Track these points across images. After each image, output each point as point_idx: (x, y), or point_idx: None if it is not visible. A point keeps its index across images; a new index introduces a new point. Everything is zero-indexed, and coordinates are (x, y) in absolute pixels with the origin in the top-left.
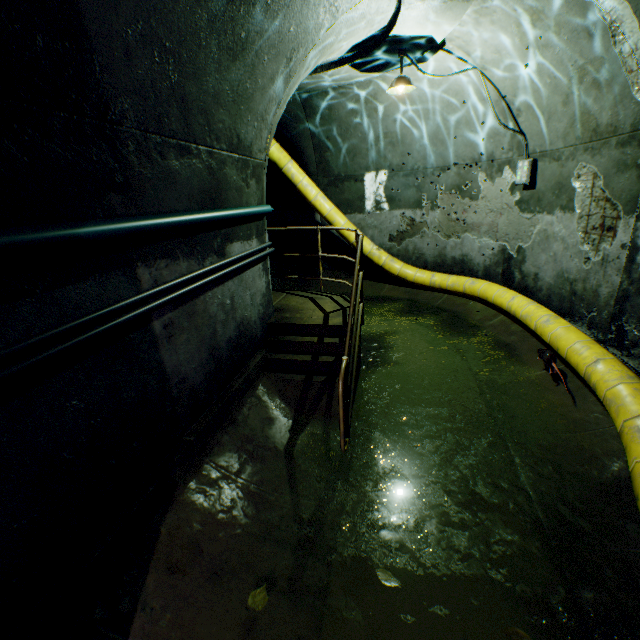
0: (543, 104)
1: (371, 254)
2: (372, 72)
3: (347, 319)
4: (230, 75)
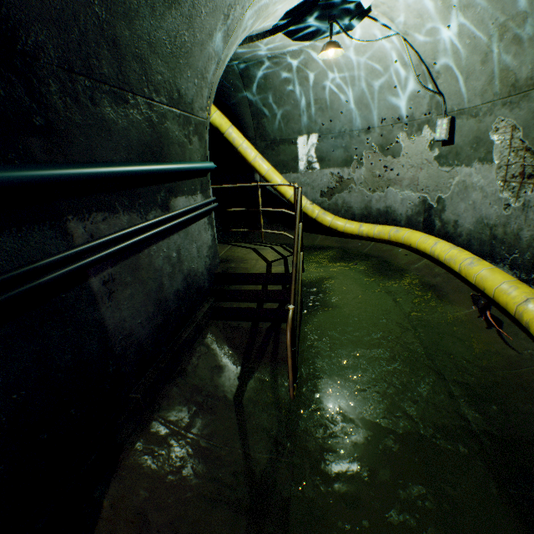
0: (462, 65)
1: (305, 208)
2: (303, 41)
3: (288, 267)
4: (166, 23)
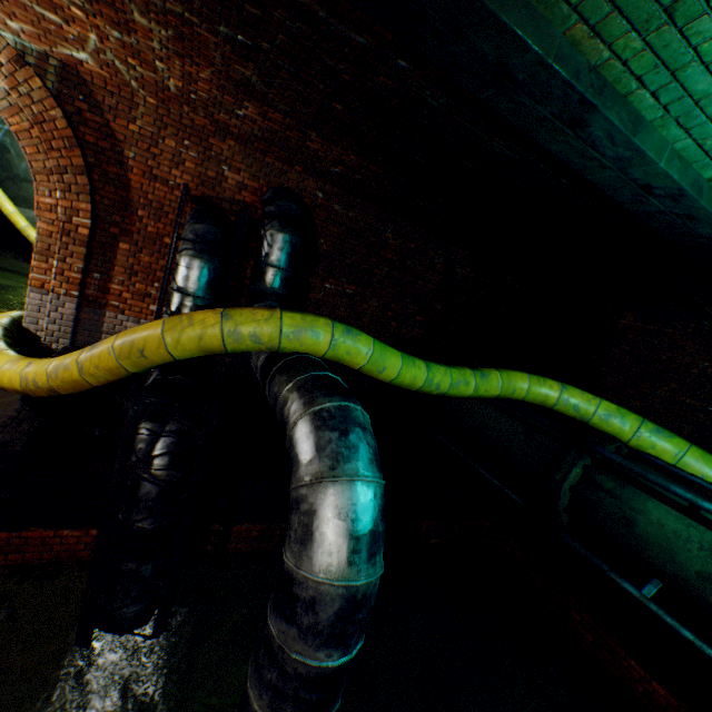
0: None
1: None
2: None
3: None
4: None
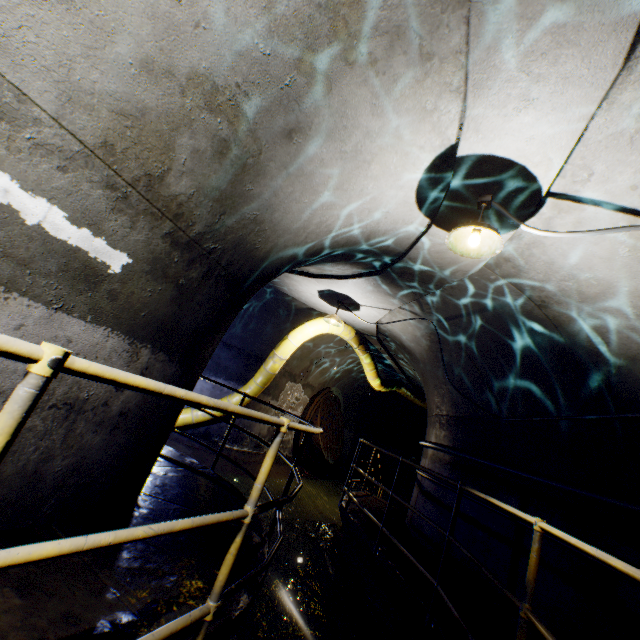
0: None
1: None
2: None
3: None
4: None
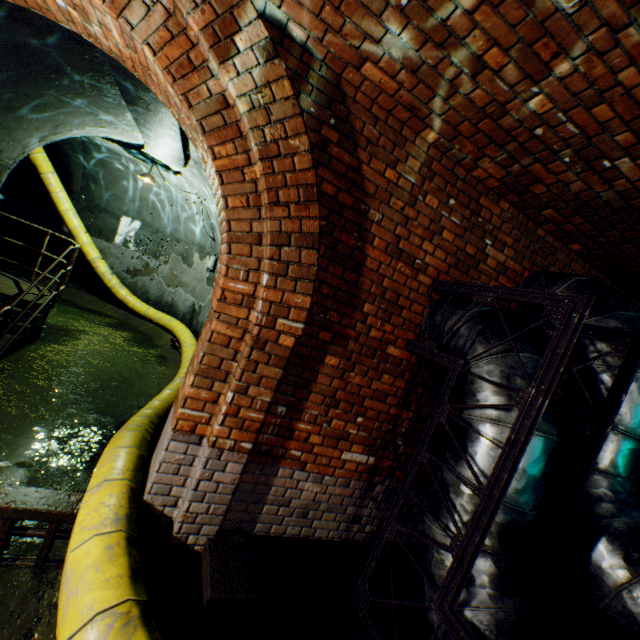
0: None
1: (104, 275)
2: (139, 159)
3: (40, 300)
4: None
